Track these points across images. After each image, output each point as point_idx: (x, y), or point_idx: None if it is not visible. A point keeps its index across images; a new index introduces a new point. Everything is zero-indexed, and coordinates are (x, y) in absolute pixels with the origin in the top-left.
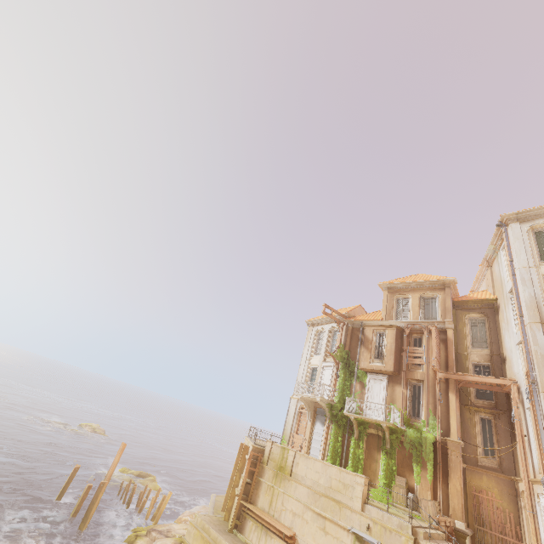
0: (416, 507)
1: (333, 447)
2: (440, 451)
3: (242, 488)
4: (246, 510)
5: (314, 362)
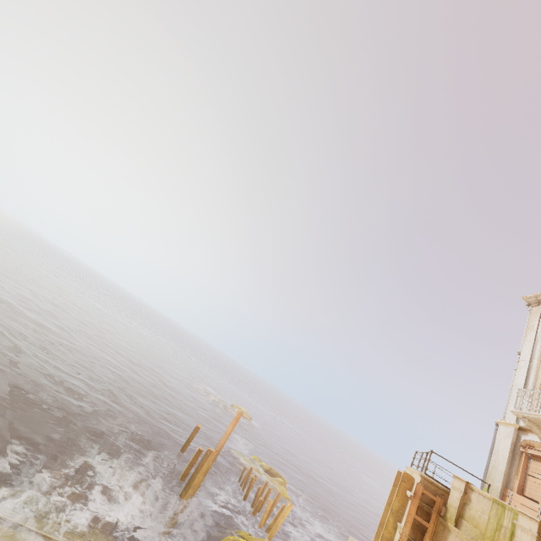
0: None
1: None
2: None
3: None
4: None
5: None
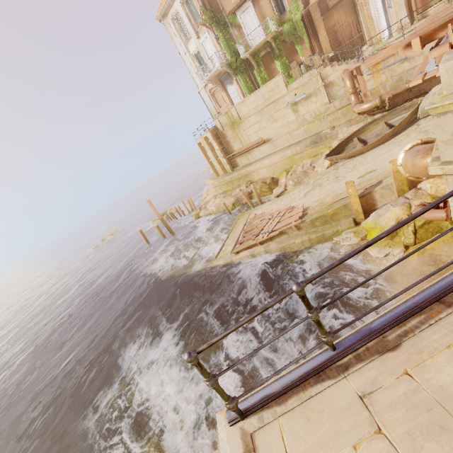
0: (307, 70)
1: (248, 88)
2: (307, 21)
3: (222, 152)
4: (232, 157)
5: (192, 49)
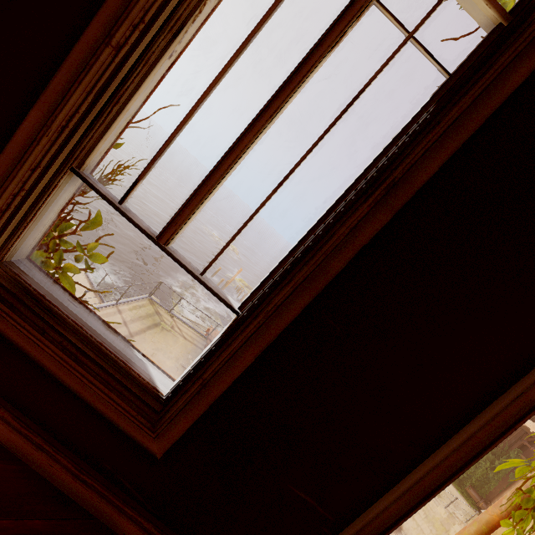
0: None
1: None
2: None
3: None
4: None
5: None
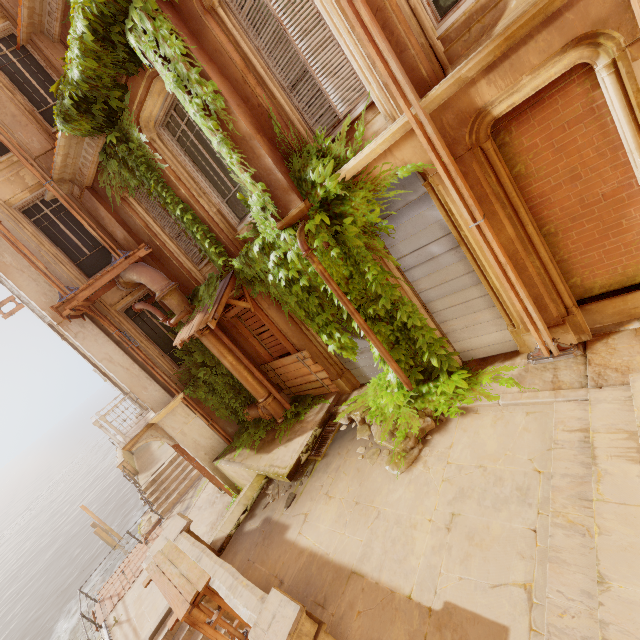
0: None
1: None
2: None
3: None
4: None
5: None
